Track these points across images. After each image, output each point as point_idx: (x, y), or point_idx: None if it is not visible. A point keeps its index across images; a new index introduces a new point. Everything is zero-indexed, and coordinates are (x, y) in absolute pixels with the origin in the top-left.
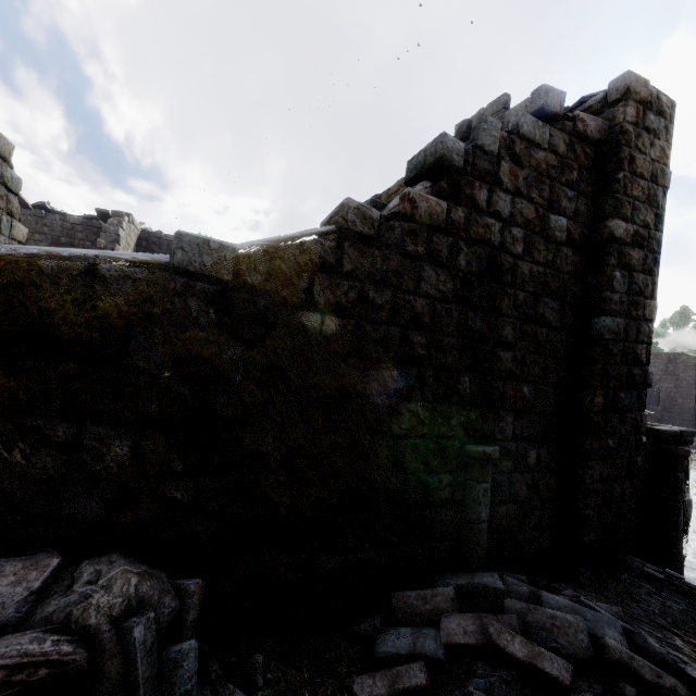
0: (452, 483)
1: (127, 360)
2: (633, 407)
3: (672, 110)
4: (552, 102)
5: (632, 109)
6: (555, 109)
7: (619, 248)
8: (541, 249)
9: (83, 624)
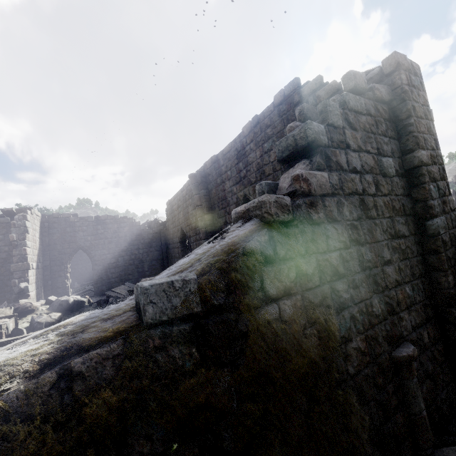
0: (394, 389)
1: (129, 453)
2: None
3: (419, 71)
4: (360, 81)
5: (404, 75)
6: (362, 85)
7: (426, 169)
8: (383, 184)
9: None
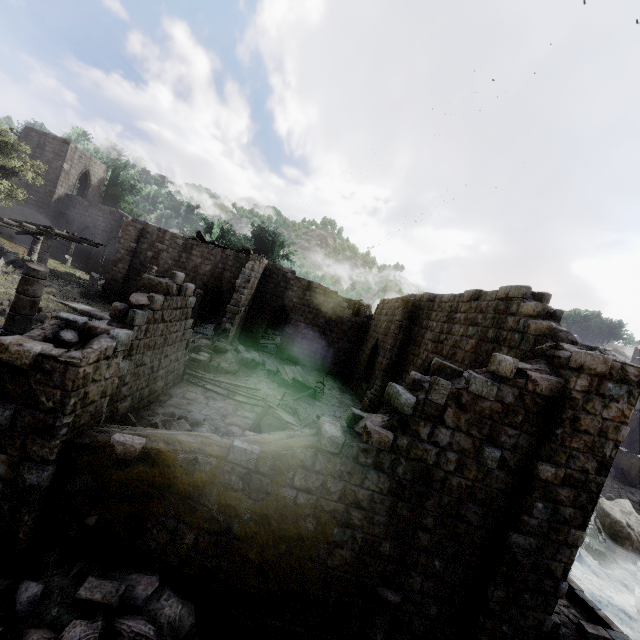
0: (363, 606)
1: (201, 499)
2: (538, 608)
3: None
4: (504, 369)
5: (584, 380)
6: (505, 374)
7: (545, 485)
8: (472, 469)
9: (159, 620)
